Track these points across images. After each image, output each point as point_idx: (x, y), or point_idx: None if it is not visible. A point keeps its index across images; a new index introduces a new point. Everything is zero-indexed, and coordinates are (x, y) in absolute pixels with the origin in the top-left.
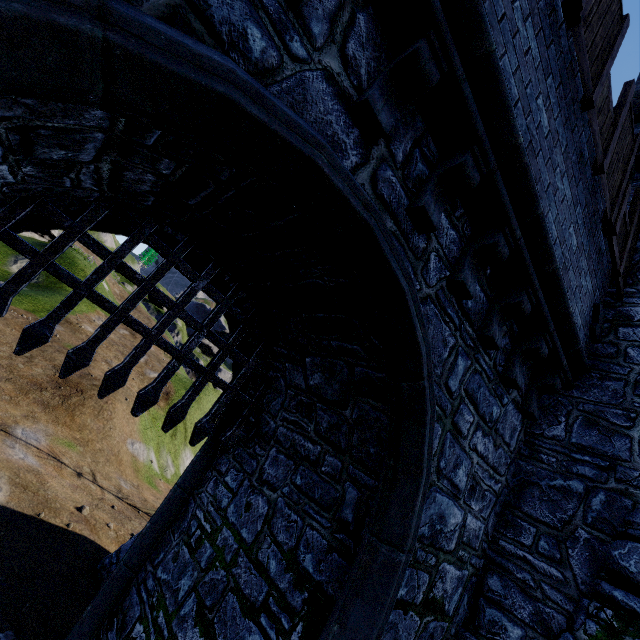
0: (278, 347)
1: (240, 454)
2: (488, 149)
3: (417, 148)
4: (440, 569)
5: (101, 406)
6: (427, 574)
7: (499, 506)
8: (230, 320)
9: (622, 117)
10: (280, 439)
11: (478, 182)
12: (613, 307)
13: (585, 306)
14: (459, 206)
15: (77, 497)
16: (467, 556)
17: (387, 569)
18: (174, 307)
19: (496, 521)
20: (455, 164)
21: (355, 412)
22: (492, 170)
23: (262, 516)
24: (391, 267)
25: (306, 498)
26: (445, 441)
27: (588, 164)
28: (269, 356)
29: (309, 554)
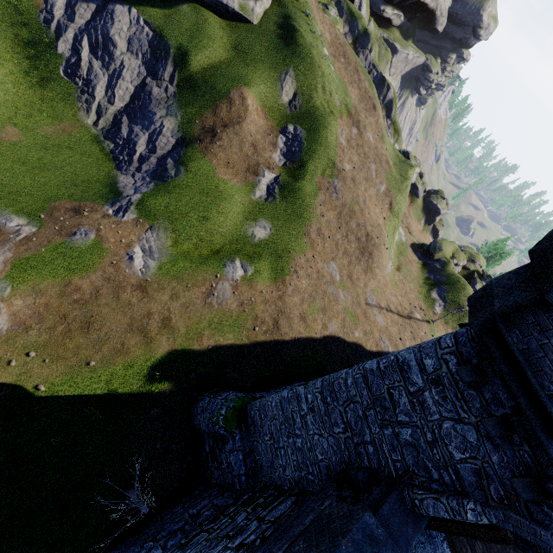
0: None
1: None
2: None
3: None
4: None
5: (378, 259)
6: None
7: None
8: None
9: None
10: None
11: None
12: None
13: None
14: None
15: (395, 330)
16: None
17: None
18: None
19: None
20: None
21: None
22: None
23: None
24: None
25: None
26: None
27: None
28: None
29: None
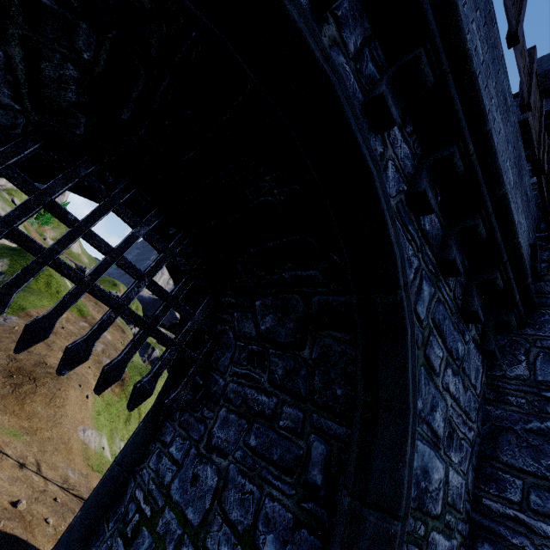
0: (225, 297)
1: (186, 420)
2: (440, 47)
3: (366, 47)
4: (430, 540)
5: (53, 393)
6: (418, 549)
7: (475, 458)
8: (176, 278)
9: (534, 70)
10: (230, 397)
11: (432, 81)
12: (546, 249)
13: (525, 244)
14: (408, 123)
15: (15, 490)
16: (453, 521)
17: (380, 546)
18: (111, 252)
19: (474, 476)
20: (409, 57)
21: (315, 350)
22: (444, 72)
23: (211, 489)
24: (357, 142)
25: (263, 461)
26: (420, 377)
27: (510, 110)
28: (216, 310)
29: (270, 534)
